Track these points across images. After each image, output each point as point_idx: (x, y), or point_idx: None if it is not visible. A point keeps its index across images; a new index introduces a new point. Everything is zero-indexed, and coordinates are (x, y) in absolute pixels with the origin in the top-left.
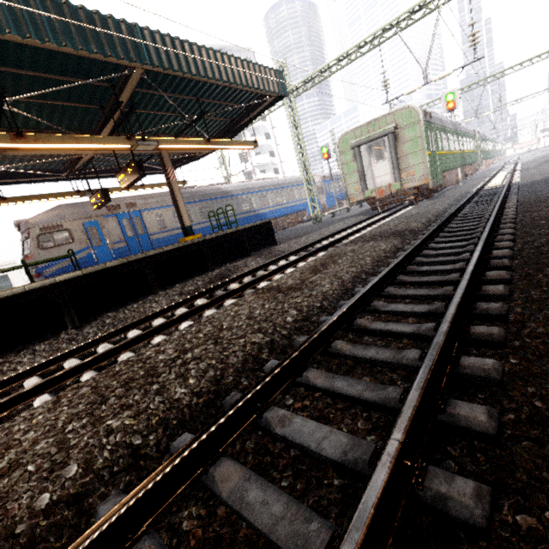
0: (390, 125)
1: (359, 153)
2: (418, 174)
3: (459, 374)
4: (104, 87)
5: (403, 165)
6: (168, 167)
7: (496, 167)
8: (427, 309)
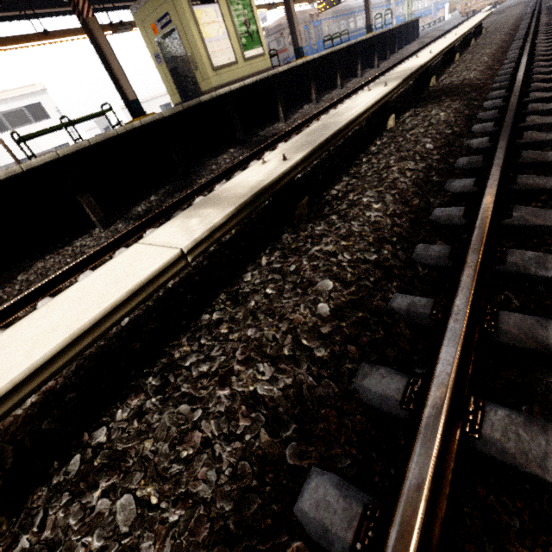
0: None
1: None
2: None
3: None
4: None
5: None
6: None
7: None
8: None
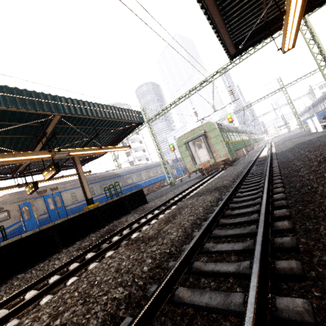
0: (202, 131)
1: (189, 146)
2: (222, 153)
3: (279, 318)
4: (37, 126)
5: (213, 150)
6: (78, 164)
7: (262, 146)
8: (242, 246)
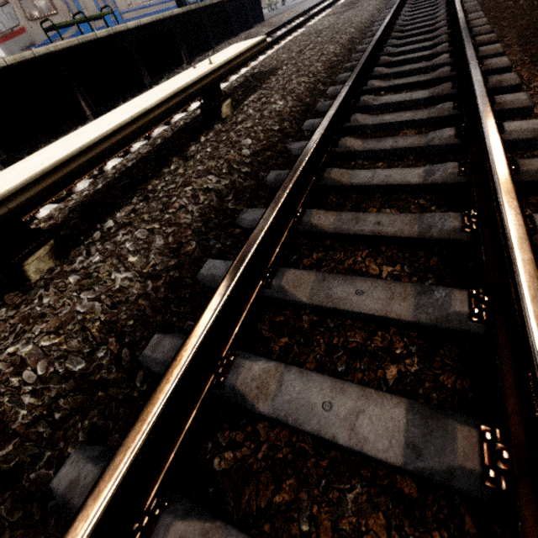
0: None
1: None
2: None
3: None
4: None
5: None
6: None
7: None
8: None
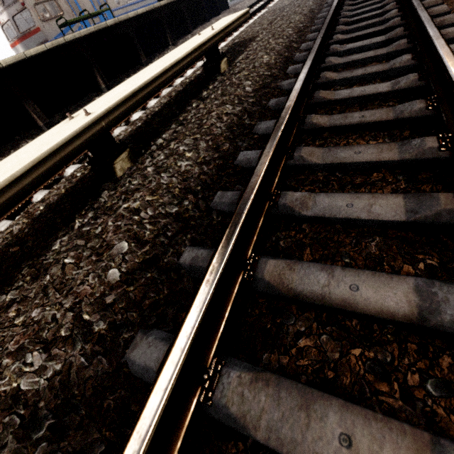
0: None
1: None
2: None
3: None
4: None
5: None
6: None
7: None
8: None
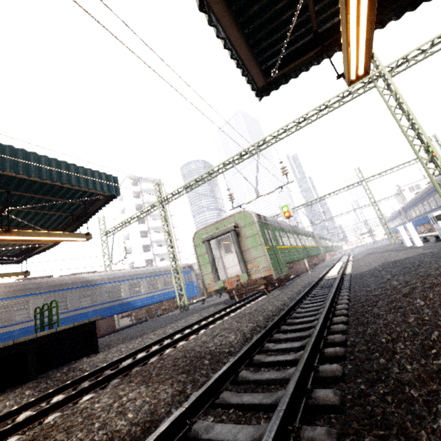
0: (231, 224)
1: (210, 247)
2: (261, 266)
3: None
4: None
5: (248, 258)
6: None
7: (337, 258)
8: None
